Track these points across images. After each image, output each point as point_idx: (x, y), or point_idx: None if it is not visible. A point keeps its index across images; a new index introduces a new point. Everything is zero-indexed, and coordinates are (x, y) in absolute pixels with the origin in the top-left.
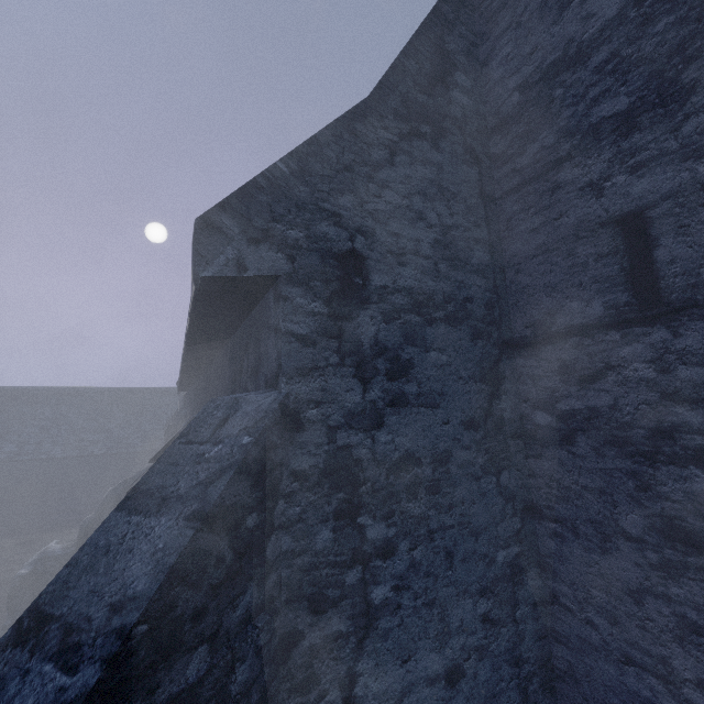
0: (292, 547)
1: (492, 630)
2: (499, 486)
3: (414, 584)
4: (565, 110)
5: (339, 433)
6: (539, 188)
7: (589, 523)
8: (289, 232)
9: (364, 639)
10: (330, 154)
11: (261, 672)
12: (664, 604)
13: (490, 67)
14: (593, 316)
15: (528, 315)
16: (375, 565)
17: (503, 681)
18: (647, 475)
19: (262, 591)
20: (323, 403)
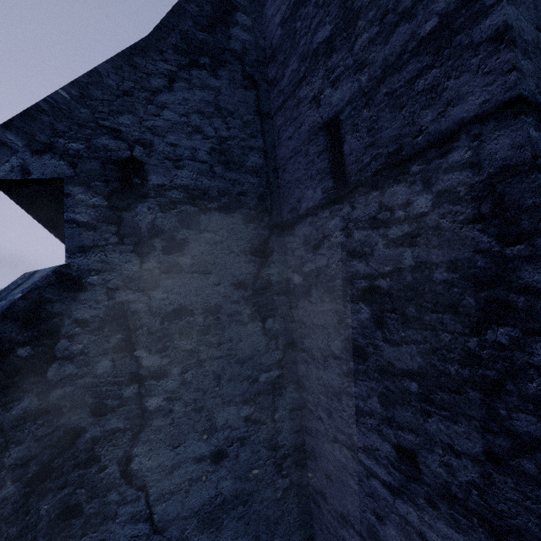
0: (75, 372)
1: (253, 427)
2: (265, 329)
3: (185, 396)
4: (302, 39)
5: (118, 293)
6: (291, 104)
7: (318, 350)
8: (71, 145)
9: (140, 433)
10: (110, 83)
11: (41, 453)
12: (350, 399)
13: (266, 8)
14: (317, 199)
15: (289, 203)
16: (150, 384)
17: (261, 460)
18: (342, 312)
19: (44, 400)
20: (104, 271)
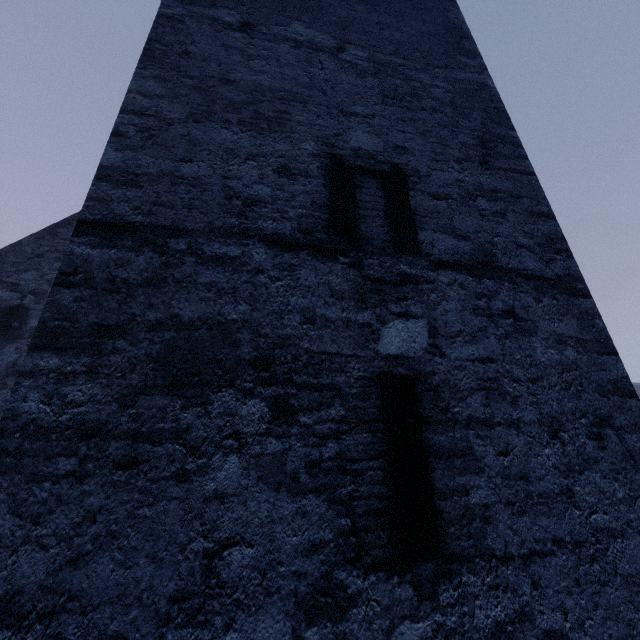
0: None
1: None
2: None
3: None
4: None
5: None
6: None
7: None
8: None
9: None
10: (28, 249)
11: None
12: None
13: None
14: None
15: None
16: None
17: None
18: None
19: None
20: None
